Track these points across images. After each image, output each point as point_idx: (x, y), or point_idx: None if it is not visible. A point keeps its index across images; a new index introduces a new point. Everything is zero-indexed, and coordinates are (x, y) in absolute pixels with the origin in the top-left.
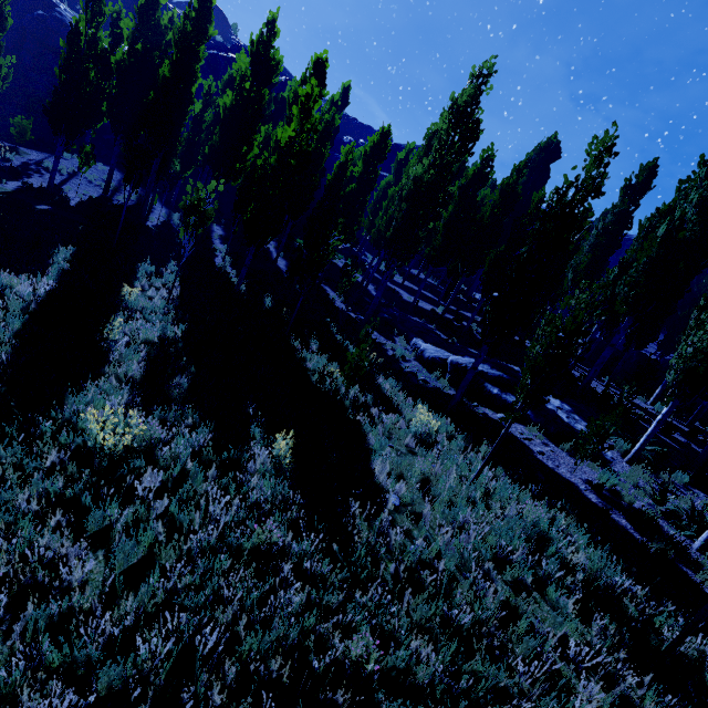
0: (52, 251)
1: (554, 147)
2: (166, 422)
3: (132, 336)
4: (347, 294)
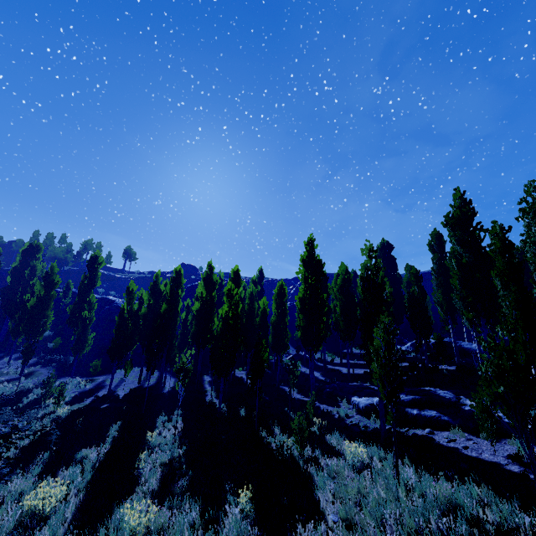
0: (109, 428)
1: (386, 245)
2: (172, 509)
3: (153, 464)
4: (301, 386)
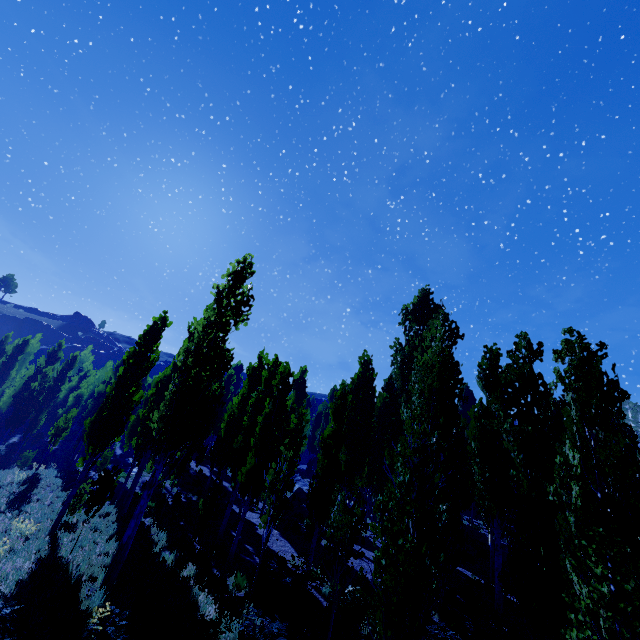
0: None
1: (239, 367)
2: None
3: None
4: None
